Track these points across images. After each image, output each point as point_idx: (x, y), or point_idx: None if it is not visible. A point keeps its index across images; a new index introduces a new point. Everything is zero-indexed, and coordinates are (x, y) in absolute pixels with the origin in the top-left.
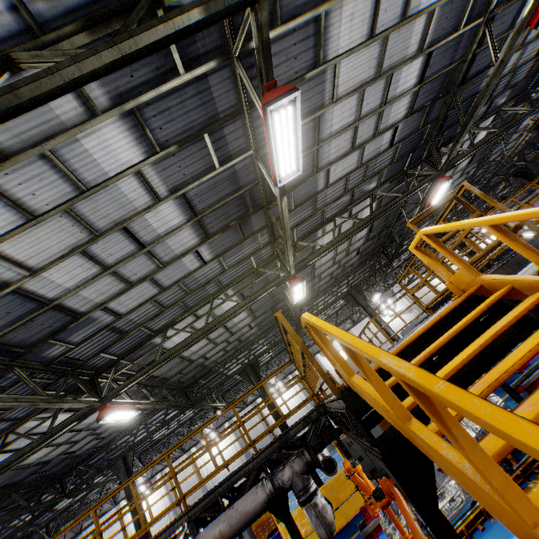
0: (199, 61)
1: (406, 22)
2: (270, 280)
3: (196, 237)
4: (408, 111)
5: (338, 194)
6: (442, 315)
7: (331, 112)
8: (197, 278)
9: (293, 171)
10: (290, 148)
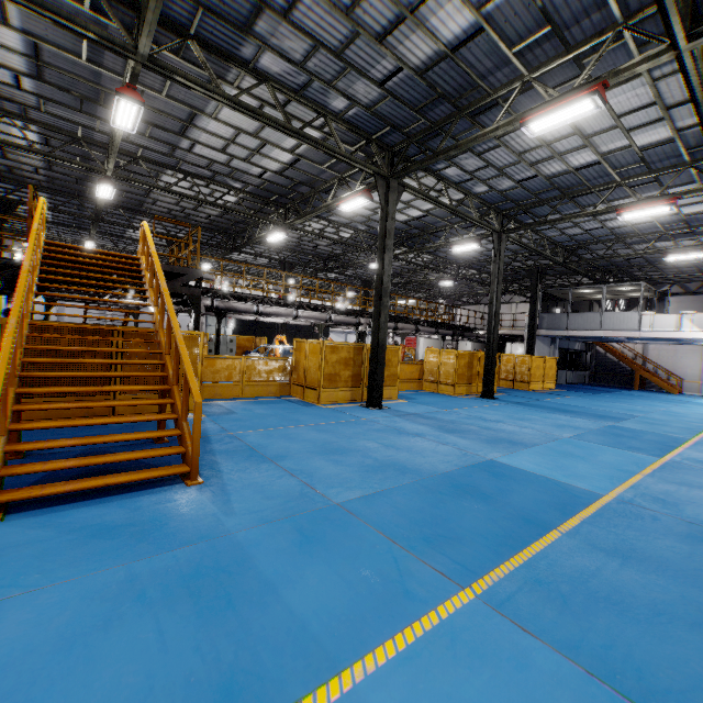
0: (107, 16)
1: (281, 132)
2: (92, 158)
3: (27, 68)
4: (280, 172)
5: (200, 163)
6: (111, 253)
7: (210, 119)
8: (1, 88)
9: (128, 128)
10: (130, 119)
